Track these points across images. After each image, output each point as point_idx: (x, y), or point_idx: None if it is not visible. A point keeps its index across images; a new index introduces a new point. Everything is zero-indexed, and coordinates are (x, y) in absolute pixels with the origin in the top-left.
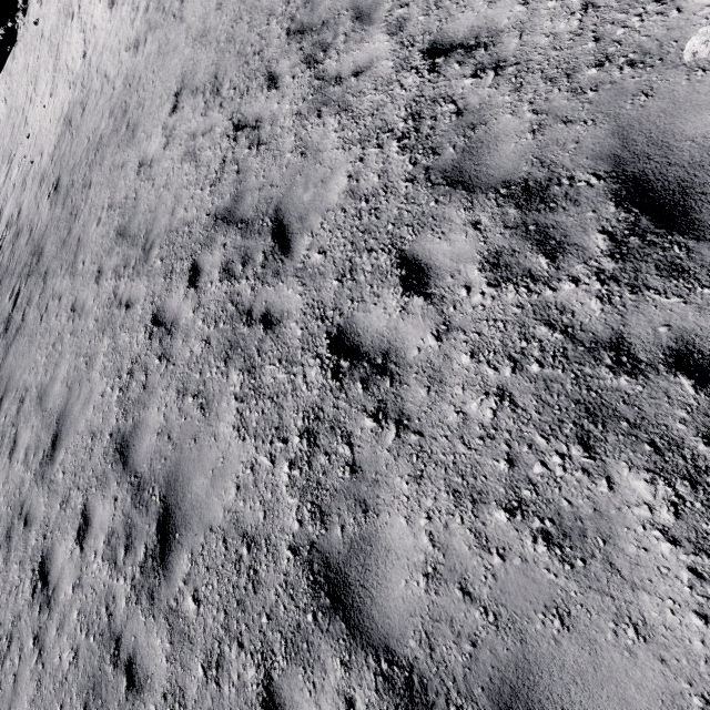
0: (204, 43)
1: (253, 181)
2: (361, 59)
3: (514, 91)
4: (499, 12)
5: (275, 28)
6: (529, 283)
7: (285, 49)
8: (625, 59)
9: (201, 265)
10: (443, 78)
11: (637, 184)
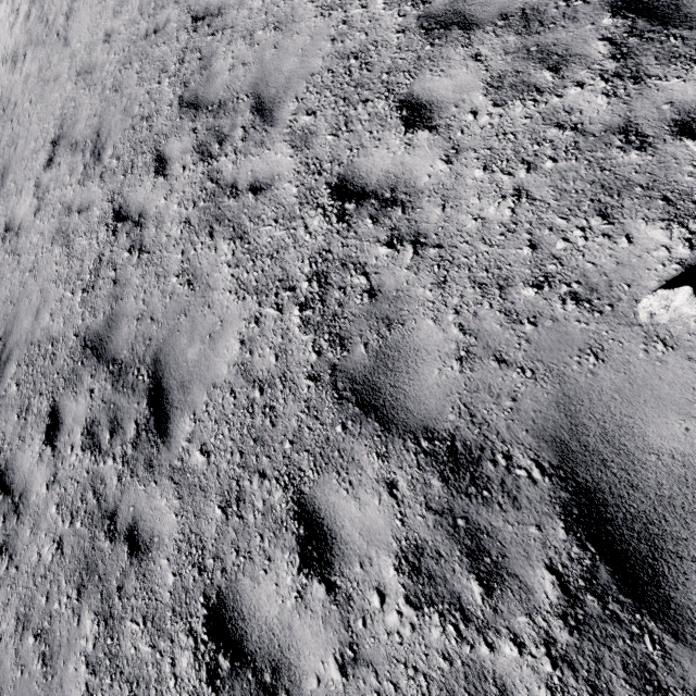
0: (88, 83)
1: (131, 303)
2: (260, 170)
3: (436, 286)
4: (419, 163)
5: (167, 90)
6: (459, 621)
7: (176, 124)
8: (567, 288)
9: (62, 413)
10: (353, 233)
11: (591, 503)
